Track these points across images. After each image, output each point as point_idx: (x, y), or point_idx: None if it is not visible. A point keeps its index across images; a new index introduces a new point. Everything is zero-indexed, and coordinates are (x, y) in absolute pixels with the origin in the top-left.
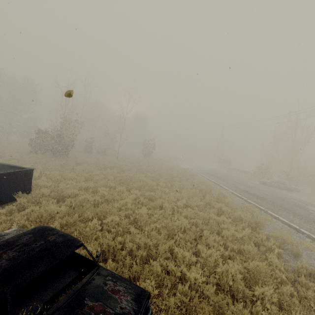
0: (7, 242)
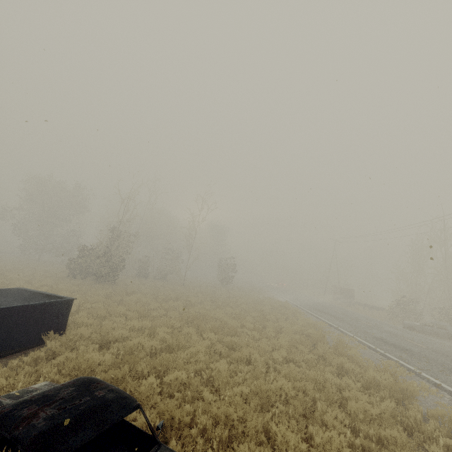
0: (43, 396)
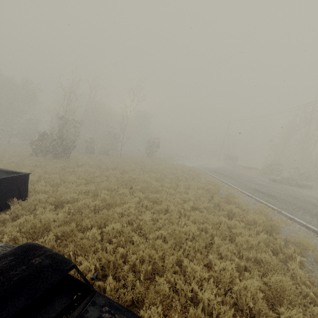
0: None
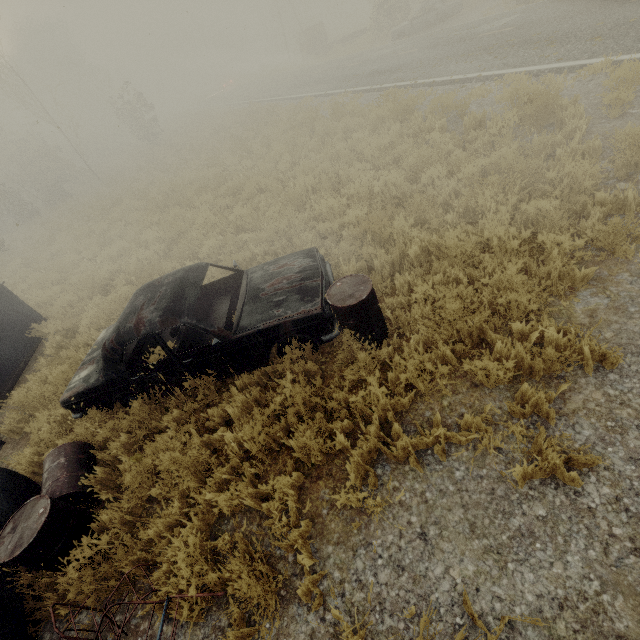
0: (127, 315)
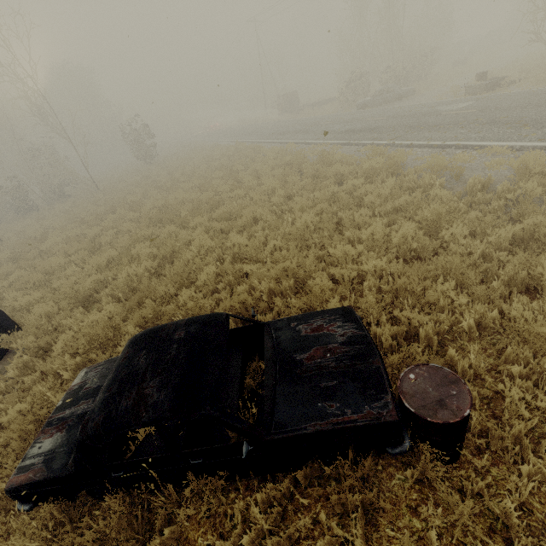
0: (122, 381)
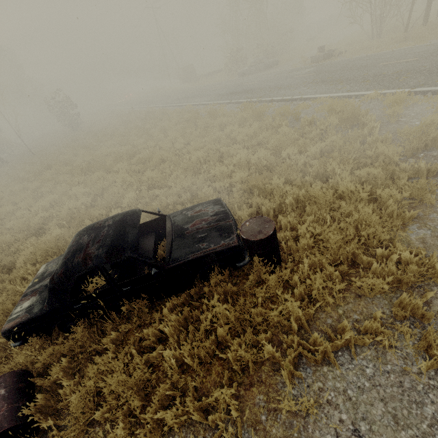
0: (73, 251)
